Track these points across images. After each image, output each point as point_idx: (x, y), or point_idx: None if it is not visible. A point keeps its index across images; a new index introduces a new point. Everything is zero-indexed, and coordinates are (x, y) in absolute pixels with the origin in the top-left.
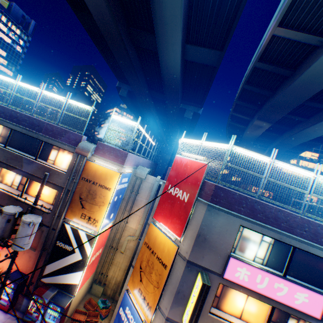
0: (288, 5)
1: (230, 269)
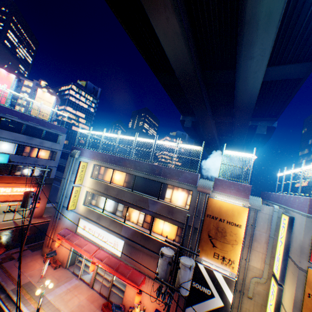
0: None
1: None
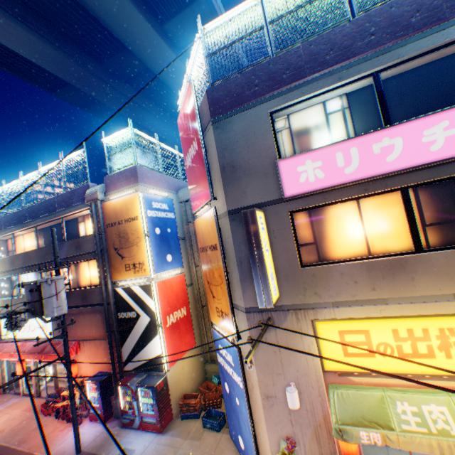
0: None
1: (288, 179)
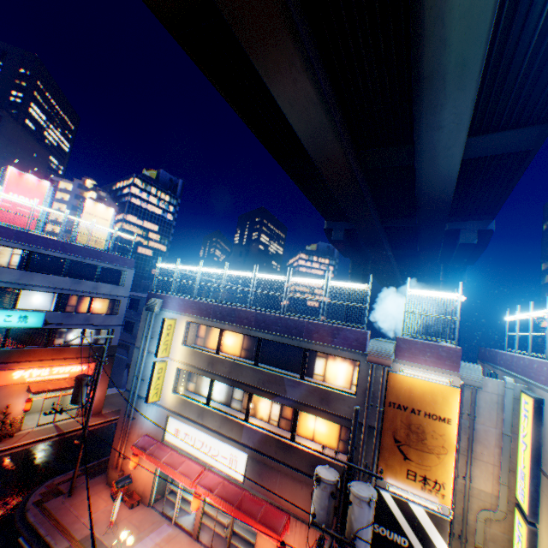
0: None
1: None
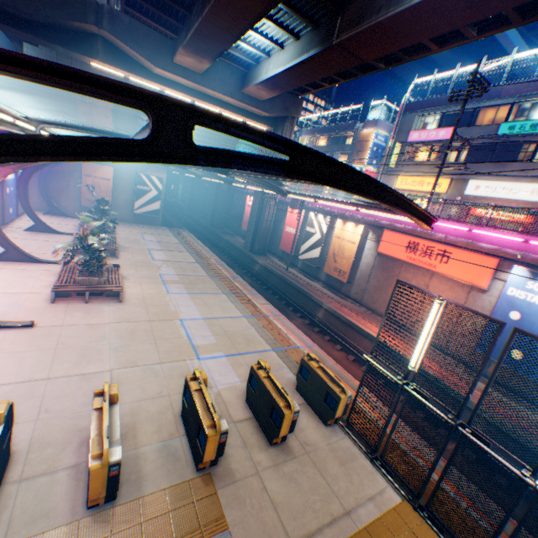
0: None
1: (409, 137)
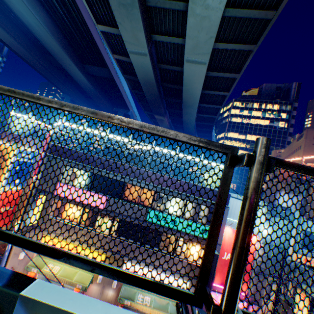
0: (107, 44)
1: (59, 189)
